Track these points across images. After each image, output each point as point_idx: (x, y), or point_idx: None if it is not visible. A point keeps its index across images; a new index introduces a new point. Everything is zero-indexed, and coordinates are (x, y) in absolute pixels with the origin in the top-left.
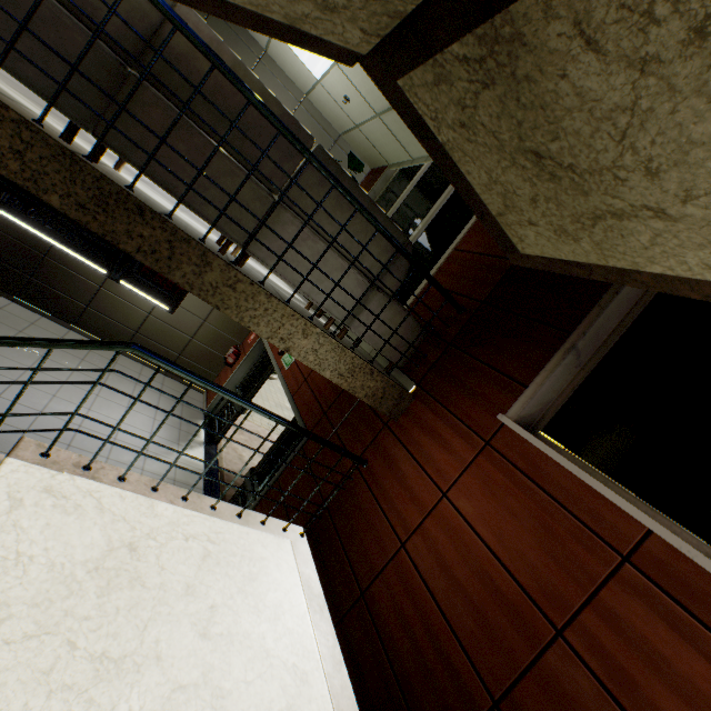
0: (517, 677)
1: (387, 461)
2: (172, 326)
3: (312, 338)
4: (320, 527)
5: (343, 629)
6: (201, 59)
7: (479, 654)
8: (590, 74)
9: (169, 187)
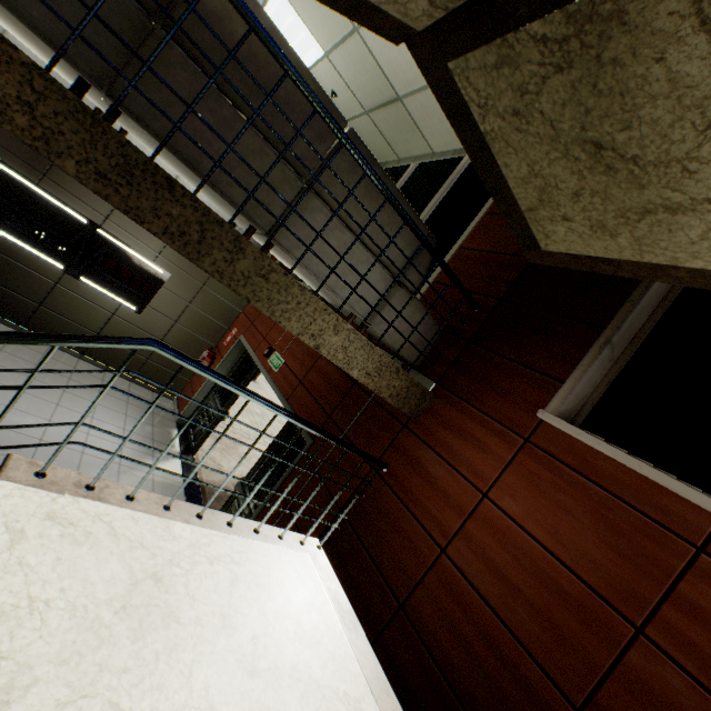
0: (598, 681)
1: (411, 463)
2: (139, 327)
3: (343, 334)
4: (339, 537)
5: (383, 646)
6: (235, 20)
7: (550, 661)
8: (693, 58)
9: (192, 162)
